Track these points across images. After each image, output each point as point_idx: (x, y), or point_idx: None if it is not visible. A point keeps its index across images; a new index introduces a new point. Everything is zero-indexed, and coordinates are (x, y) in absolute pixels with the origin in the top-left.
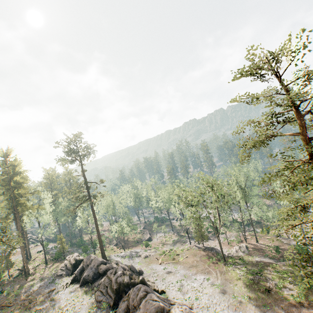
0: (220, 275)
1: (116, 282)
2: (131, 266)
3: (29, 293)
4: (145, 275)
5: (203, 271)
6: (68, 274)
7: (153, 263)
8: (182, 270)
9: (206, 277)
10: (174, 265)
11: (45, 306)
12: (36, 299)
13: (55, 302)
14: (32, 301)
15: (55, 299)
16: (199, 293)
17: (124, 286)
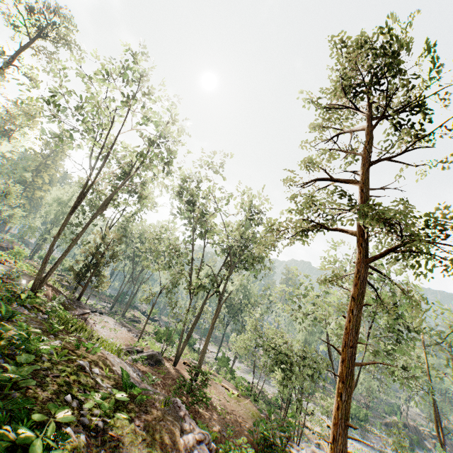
0: None
1: None
2: None
3: None
4: None
5: None
6: None
7: None
8: None
9: None
10: None
11: None
12: None
13: None
14: None
15: None
16: None
17: None
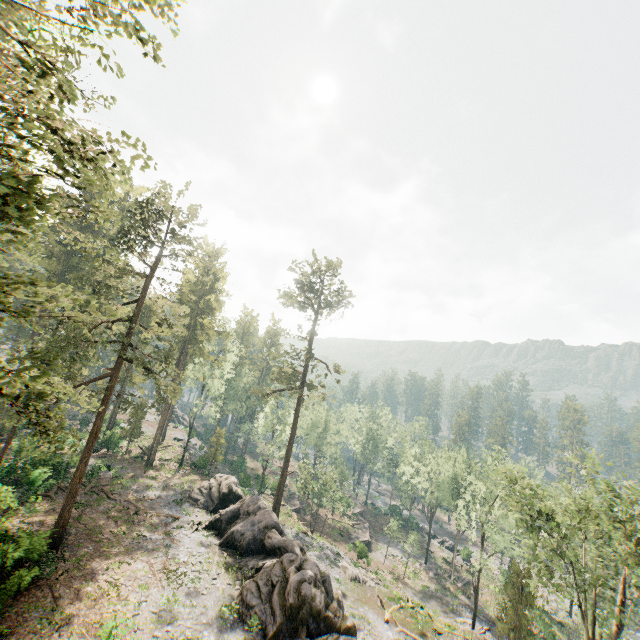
0: None
1: (296, 591)
2: (327, 576)
3: (140, 497)
4: None
5: None
6: (207, 507)
7: (371, 608)
8: None
9: None
10: None
11: (155, 538)
12: (147, 515)
13: (172, 545)
14: (139, 514)
15: (174, 538)
16: None
17: (310, 612)
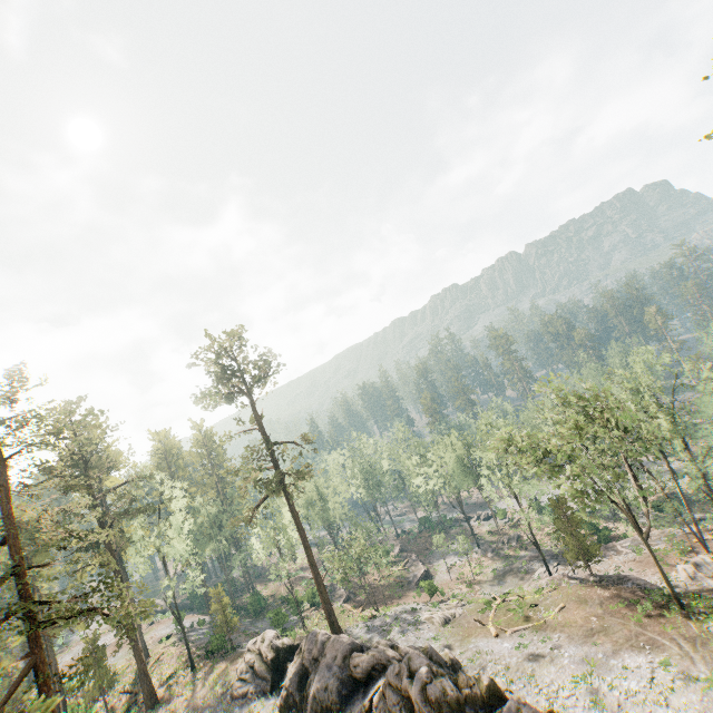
0: (692, 649)
1: (425, 701)
2: (430, 649)
3: None
4: (471, 672)
5: (633, 642)
6: (263, 690)
7: (477, 637)
8: (570, 647)
9: (654, 659)
10: (537, 634)
11: None
12: None
13: None
14: None
15: None
16: (661, 710)
17: (450, 709)
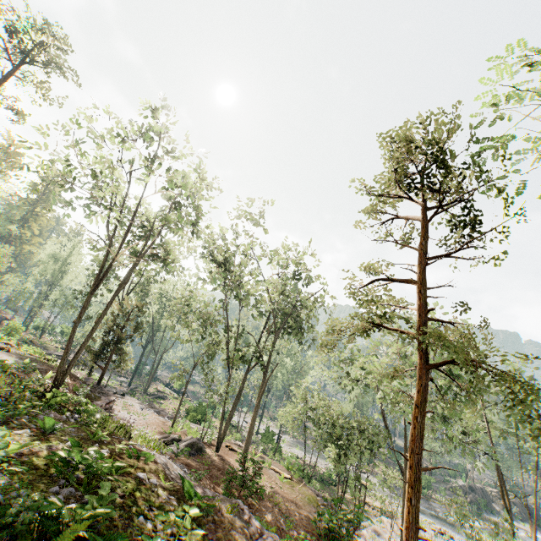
0: None
1: None
2: None
3: None
4: None
5: None
6: None
7: None
8: None
9: None
10: None
11: None
12: None
13: None
14: None
15: None
16: None
17: None
